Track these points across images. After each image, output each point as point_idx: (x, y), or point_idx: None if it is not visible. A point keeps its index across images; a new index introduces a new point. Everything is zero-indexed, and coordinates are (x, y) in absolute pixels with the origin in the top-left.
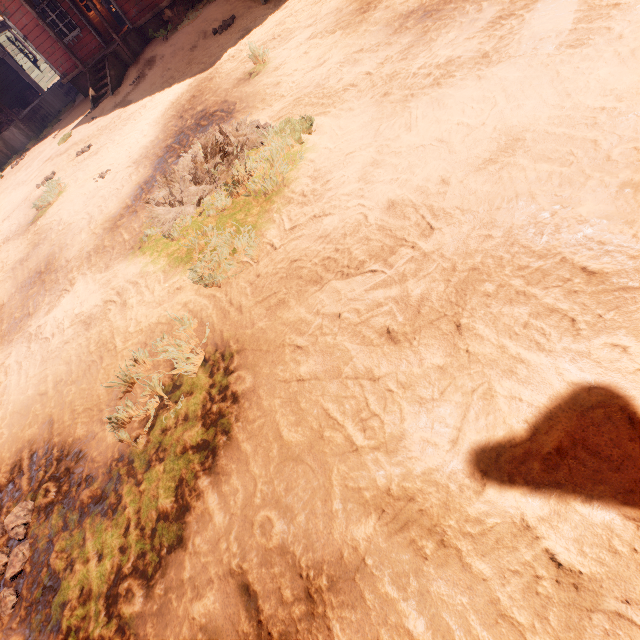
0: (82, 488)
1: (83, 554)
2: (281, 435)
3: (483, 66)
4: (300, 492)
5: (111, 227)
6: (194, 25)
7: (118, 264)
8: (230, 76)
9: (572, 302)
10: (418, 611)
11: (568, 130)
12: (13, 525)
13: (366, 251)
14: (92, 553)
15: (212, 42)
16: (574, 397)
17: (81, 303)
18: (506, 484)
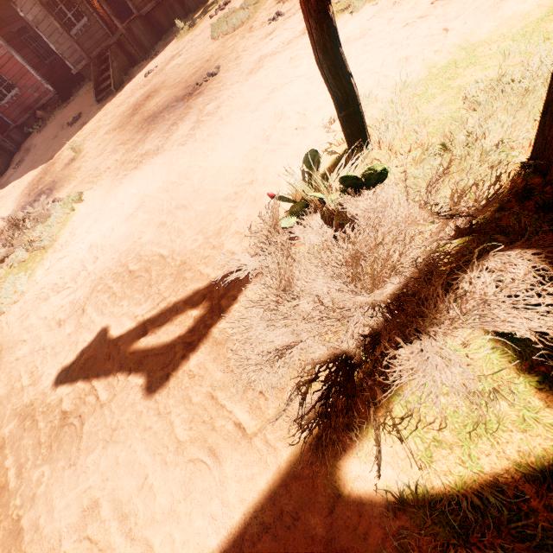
0: None
1: None
2: None
3: (155, 156)
4: None
5: None
6: (56, 121)
7: None
8: (63, 161)
9: (121, 288)
10: (14, 455)
11: (160, 194)
12: None
13: (71, 276)
14: None
15: (65, 133)
16: (100, 334)
17: None
18: (65, 383)
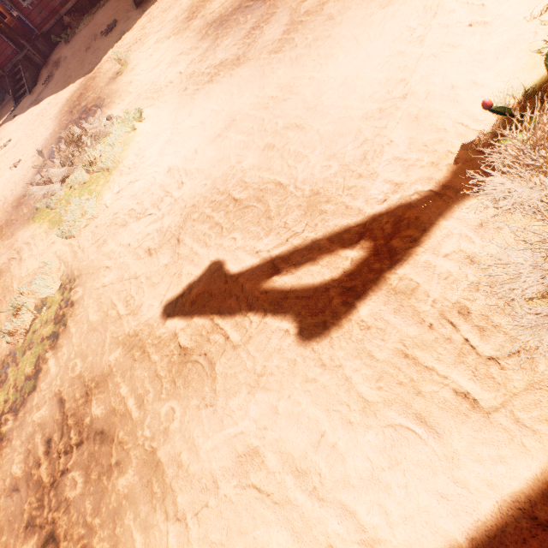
0: None
1: None
2: (89, 318)
3: (236, 66)
4: (93, 346)
5: (17, 205)
6: (87, 29)
7: (19, 232)
8: (106, 75)
9: (226, 218)
10: (128, 384)
11: (256, 112)
12: None
13: (151, 202)
14: None
15: (100, 44)
16: (210, 268)
17: None
18: (174, 317)
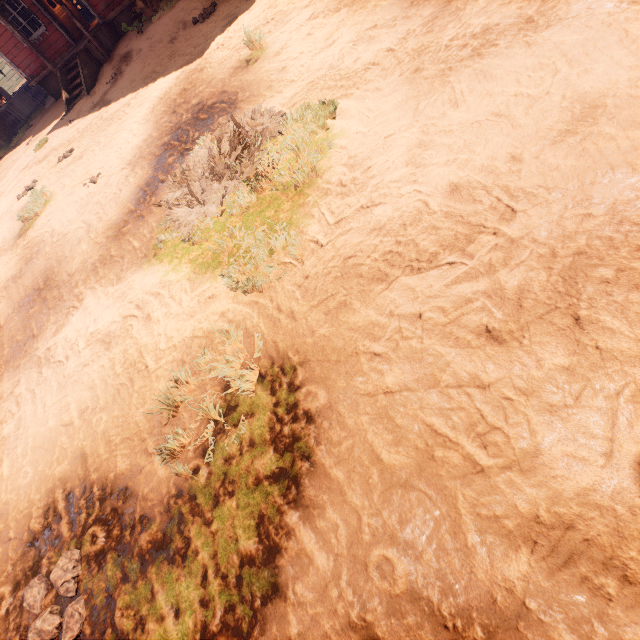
0: (137, 531)
1: (154, 610)
2: (379, 458)
3: (529, 32)
4: (419, 524)
5: (115, 235)
6: (171, 15)
7: (132, 275)
8: (223, 65)
9: None
10: None
11: None
12: (62, 581)
13: (436, 241)
14: (166, 609)
15: (194, 32)
16: None
17: (95, 320)
18: None
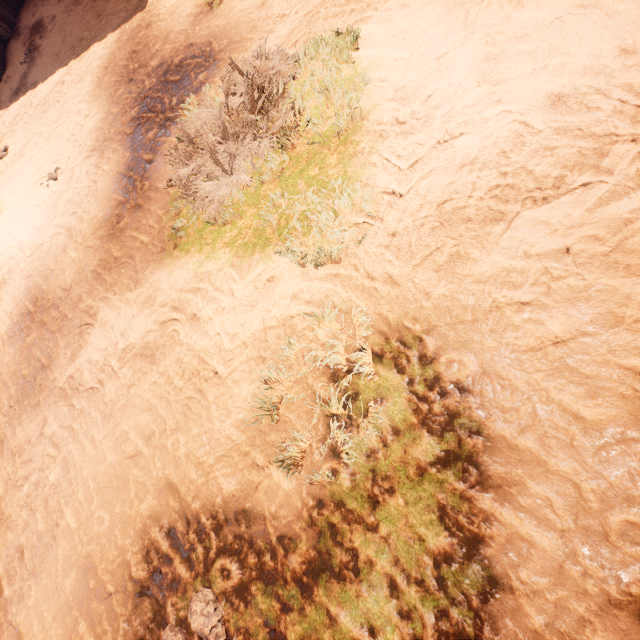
0: (280, 555)
1: (340, 635)
2: (578, 416)
3: None
4: None
5: (111, 233)
6: None
7: (152, 274)
8: (177, 14)
9: None
10: None
11: None
12: (209, 628)
13: (555, 164)
14: (356, 631)
15: None
16: None
17: (122, 334)
18: None
